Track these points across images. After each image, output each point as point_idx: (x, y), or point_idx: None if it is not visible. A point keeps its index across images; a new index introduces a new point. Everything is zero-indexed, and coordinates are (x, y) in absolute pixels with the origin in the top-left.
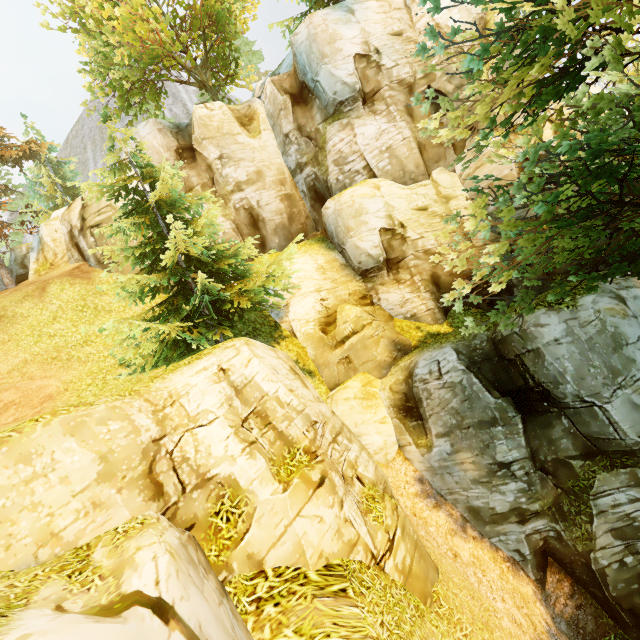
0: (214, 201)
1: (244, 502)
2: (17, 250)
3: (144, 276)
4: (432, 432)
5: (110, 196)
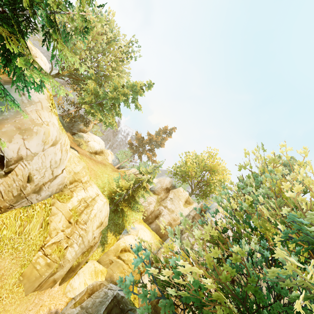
0: (158, 202)
1: (67, 200)
2: (126, 166)
3: (121, 181)
4: (83, 303)
5: (140, 172)
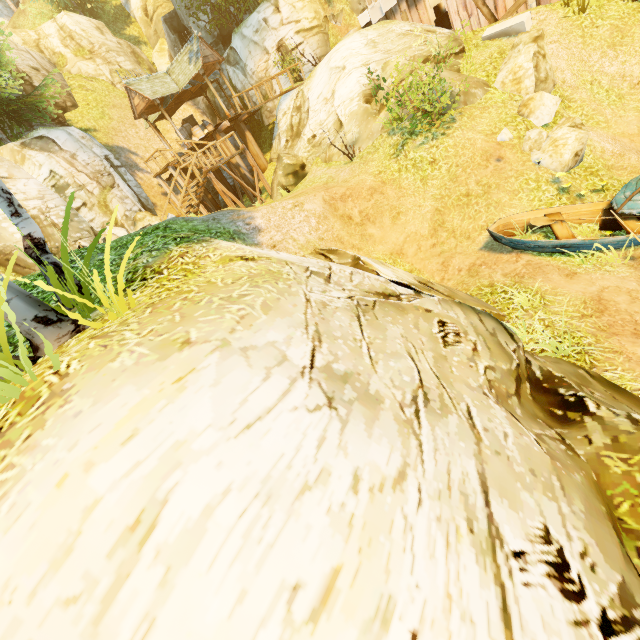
0: None
1: (65, 58)
2: None
3: None
4: None
5: None
